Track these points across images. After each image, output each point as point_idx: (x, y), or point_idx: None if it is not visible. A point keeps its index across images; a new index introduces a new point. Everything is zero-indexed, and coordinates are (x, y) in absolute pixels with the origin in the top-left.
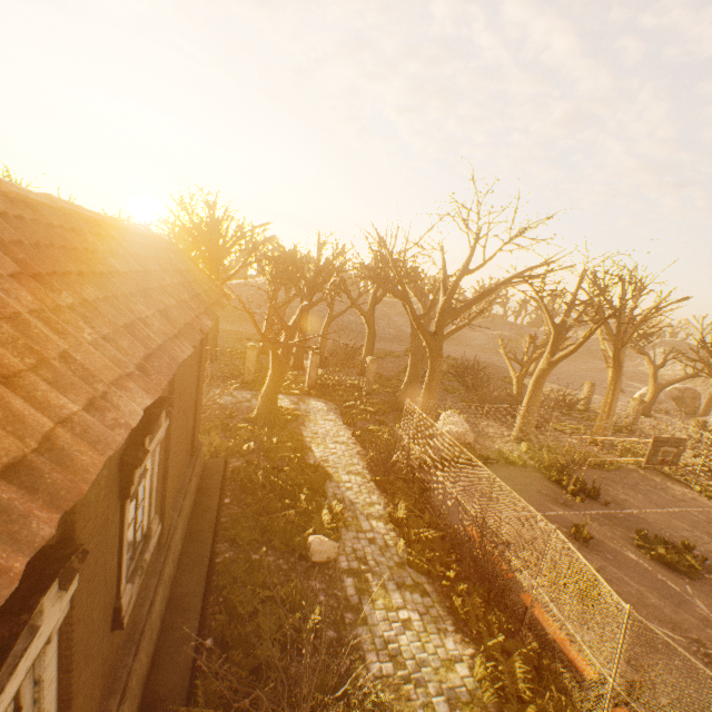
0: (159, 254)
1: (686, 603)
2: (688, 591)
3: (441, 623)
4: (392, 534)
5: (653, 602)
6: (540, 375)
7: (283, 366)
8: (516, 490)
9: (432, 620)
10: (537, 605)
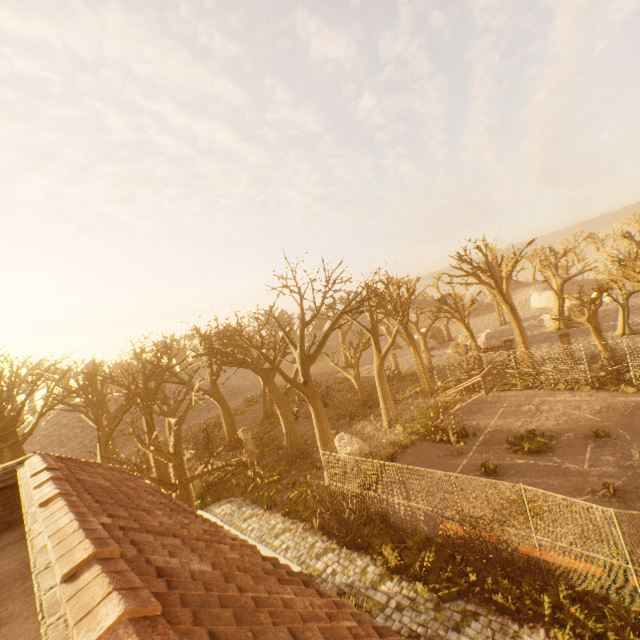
0: (101, 491)
1: (565, 470)
2: (558, 461)
3: (508, 630)
4: (404, 585)
5: (557, 484)
6: (379, 370)
7: (187, 499)
8: (428, 466)
9: (502, 634)
10: (546, 550)
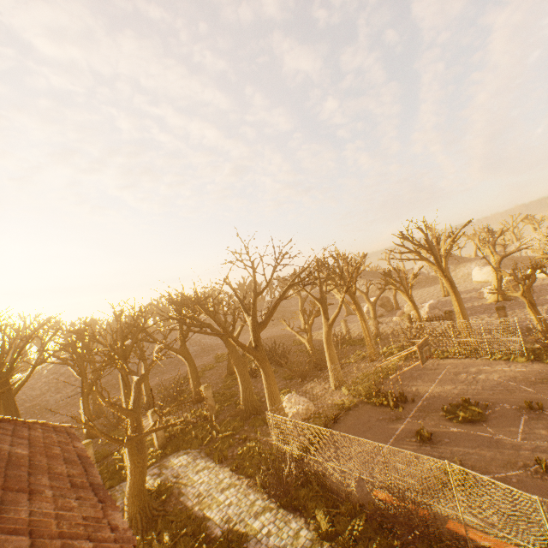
0: (1, 466)
1: (498, 441)
2: (491, 431)
3: None
4: None
5: (489, 455)
6: (327, 336)
7: (141, 452)
8: (367, 429)
9: None
10: (472, 531)
